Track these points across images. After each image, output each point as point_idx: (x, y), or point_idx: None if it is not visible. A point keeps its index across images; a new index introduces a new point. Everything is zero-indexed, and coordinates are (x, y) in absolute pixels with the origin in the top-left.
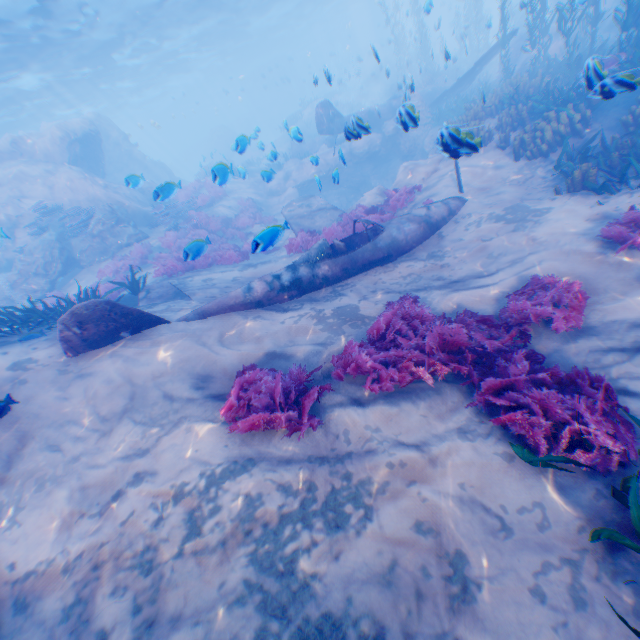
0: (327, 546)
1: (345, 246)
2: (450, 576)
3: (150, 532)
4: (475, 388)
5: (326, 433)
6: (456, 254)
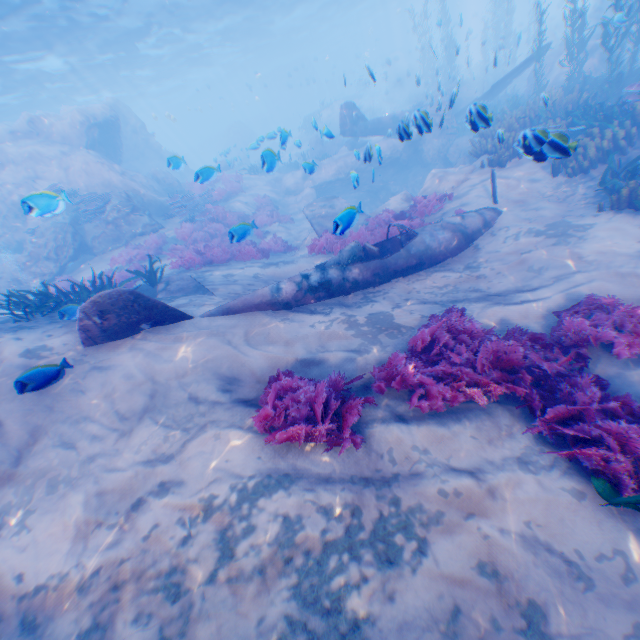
0: (378, 583)
1: (378, 250)
2: (524, 631)
3: (177, 551)
4: (536, 414)
5: (369, 451)
6: (494, 267)
